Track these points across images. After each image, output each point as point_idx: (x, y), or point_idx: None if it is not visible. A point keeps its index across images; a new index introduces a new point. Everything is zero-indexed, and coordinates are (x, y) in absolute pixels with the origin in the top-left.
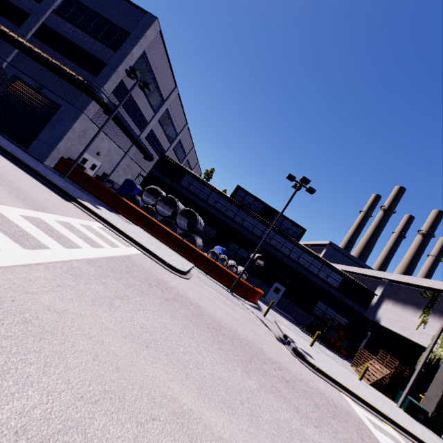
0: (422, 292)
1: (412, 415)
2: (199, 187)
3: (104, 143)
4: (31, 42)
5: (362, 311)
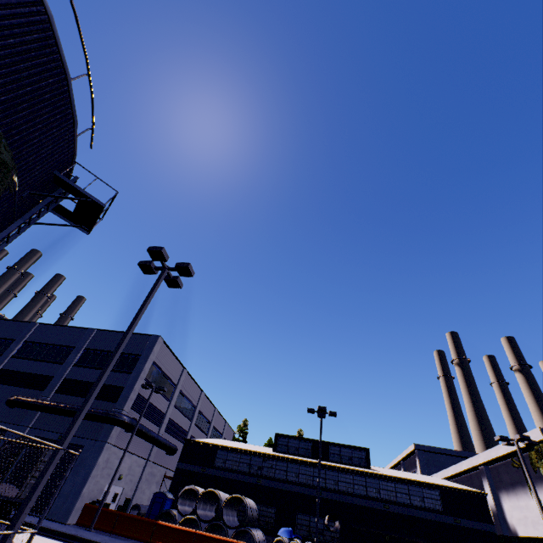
0: (511, 462)
1: None
2: (235, 459)
3: (125, 461)
4: (54, 398)
5: (491, 529)
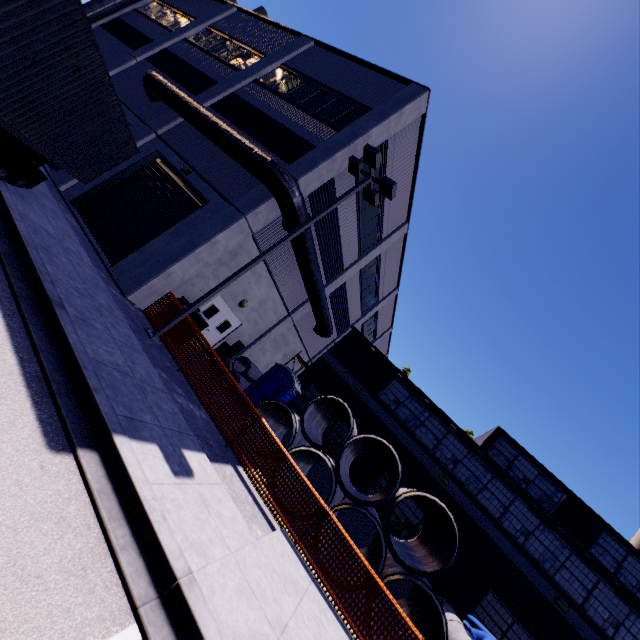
0: None
1: None
2: (417, 414)
3: (260, 287)
4: None
5: None
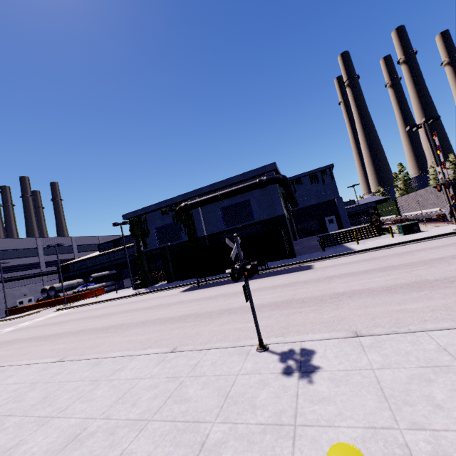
0: None
1: (137, 289)
2: (77, 265)
3: (24, 289)
4: None
5: None
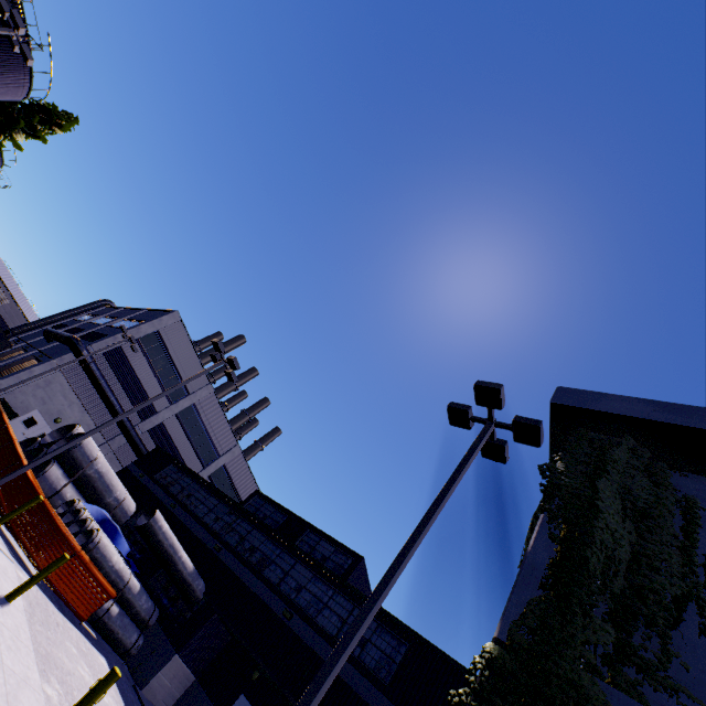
0: None
1: None
2: (177, 479)
3: (74, 411)
4: None
5: None
